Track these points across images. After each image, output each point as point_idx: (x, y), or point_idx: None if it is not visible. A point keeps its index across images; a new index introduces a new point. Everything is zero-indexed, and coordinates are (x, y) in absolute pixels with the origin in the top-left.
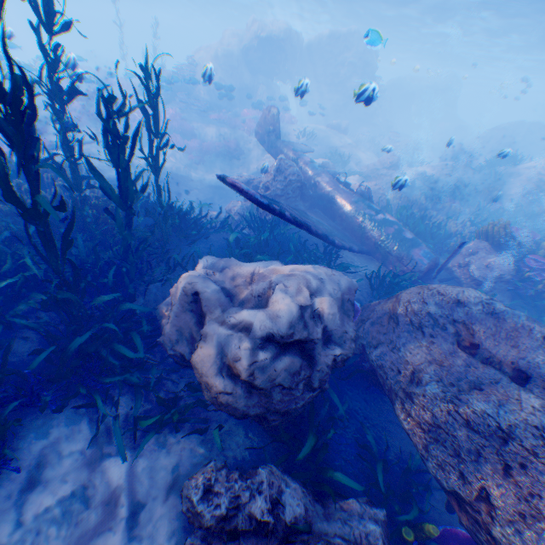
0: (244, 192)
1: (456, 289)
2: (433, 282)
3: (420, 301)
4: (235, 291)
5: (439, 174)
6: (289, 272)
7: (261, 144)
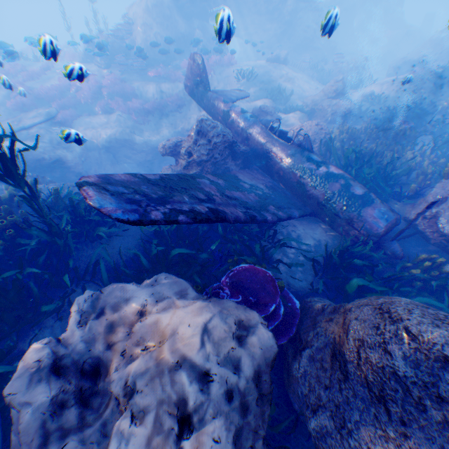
0: (102, 212)
1: (442, 332)
2: (392, 245)
3: (380, 349)
4: (109, 356)
5: (389, 92)
6: (173, 333)
7: (192, 97)
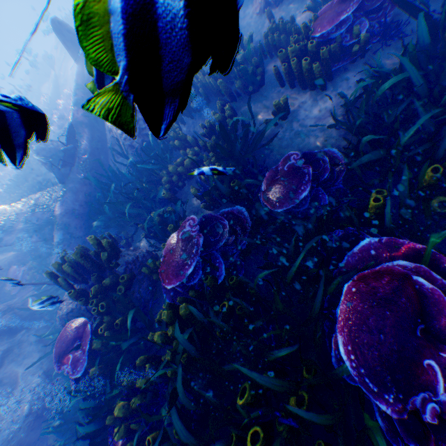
0: None
1: None
2: None
3: None
4: None
5: None
6: None
7: None
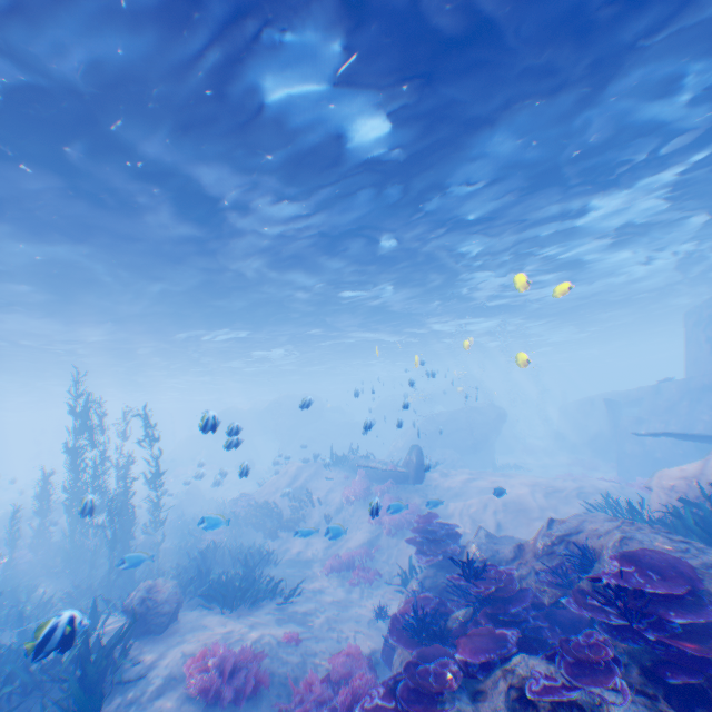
0: None
1: None
2: None
3: None
4: None
5: None
6: None
7: None
